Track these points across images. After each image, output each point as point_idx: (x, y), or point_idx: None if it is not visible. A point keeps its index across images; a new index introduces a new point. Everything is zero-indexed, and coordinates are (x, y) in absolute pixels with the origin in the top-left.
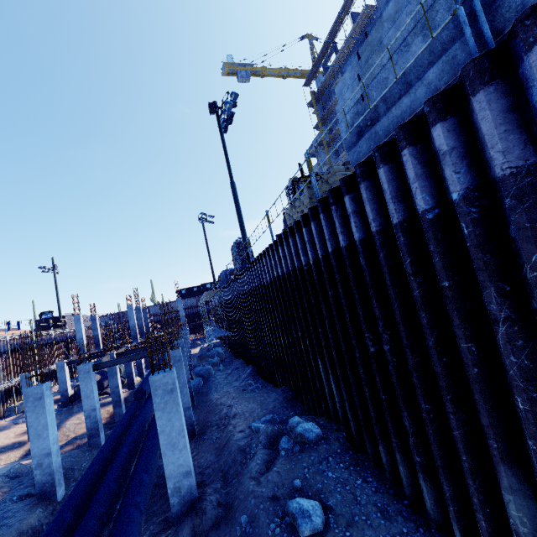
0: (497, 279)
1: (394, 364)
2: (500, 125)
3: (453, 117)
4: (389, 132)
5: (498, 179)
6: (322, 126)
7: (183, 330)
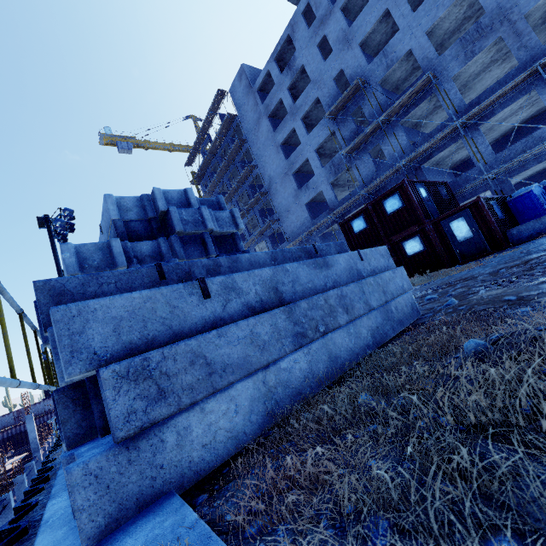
0: None
1: None
2: None
3: None
4: None
5: None
6: None
7: (28, 464)
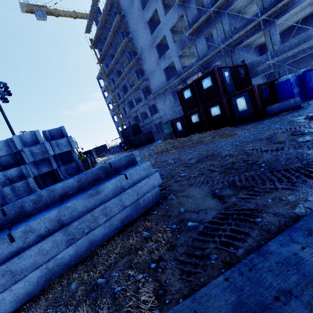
0: None
1: None
2: None
3: None
4: None
5: None
6: (102, 62)
7: None
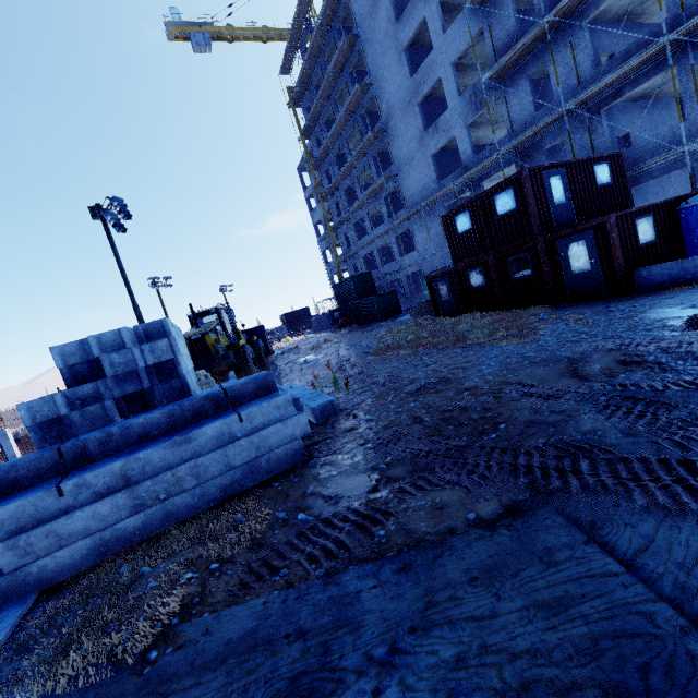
0: None
1: None
2: None
3: None
4: None
5: None
6: (310, 136)
7: None
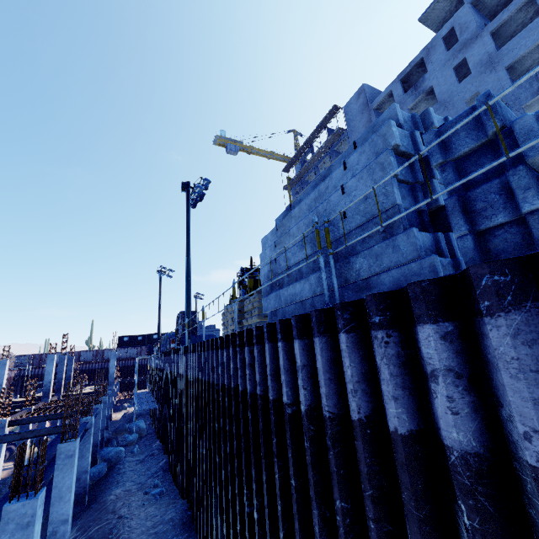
0: (322, 502)
1: (260, 538)
2: (326, 372)
3: (307, 339)
4: (287, 302)
5: (323, 416)
6: None
7: (107, 392)
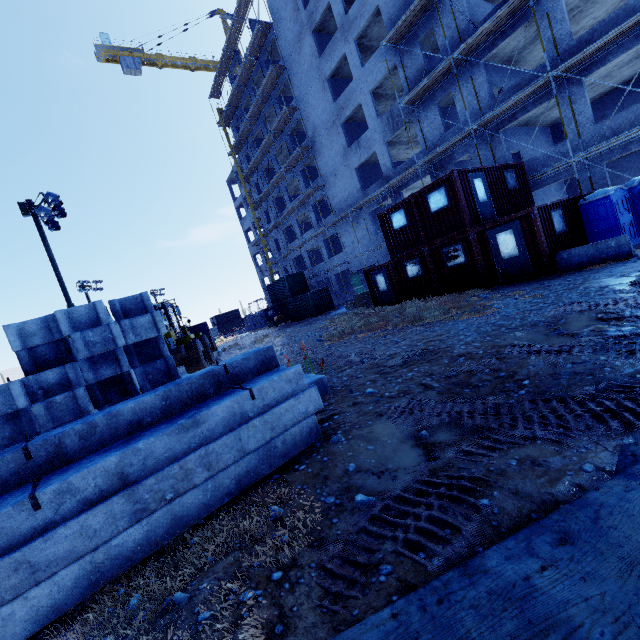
0: None
1: None
2: None
3: None
4: None
5: None
6: (239, 152)
7: None
